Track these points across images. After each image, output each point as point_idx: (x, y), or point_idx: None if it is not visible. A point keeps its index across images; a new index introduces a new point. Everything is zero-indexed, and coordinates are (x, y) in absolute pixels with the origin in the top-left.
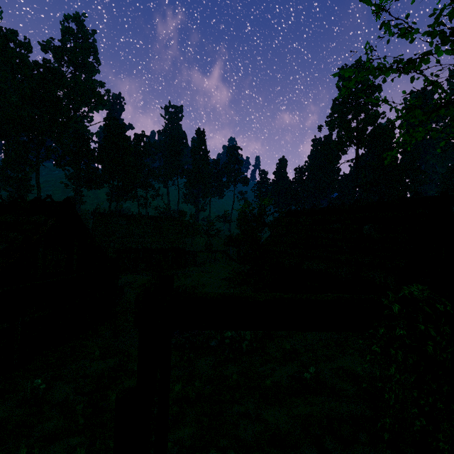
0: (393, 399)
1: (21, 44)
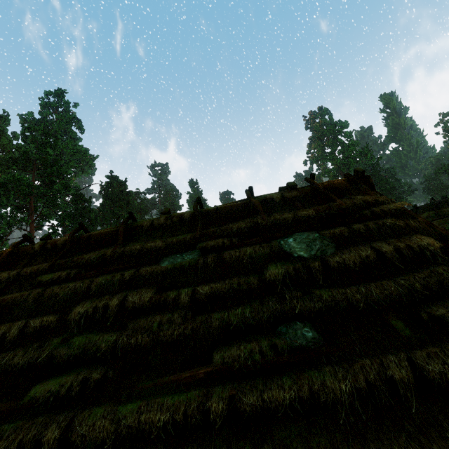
0: None
1: None
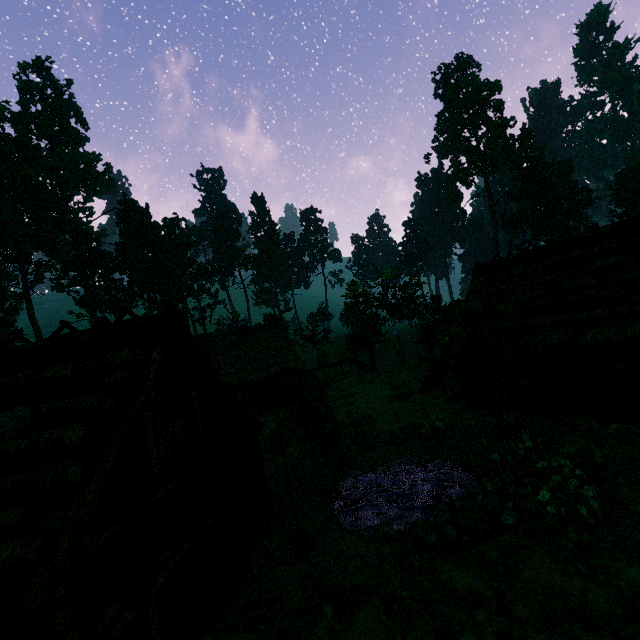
0: None
1: None
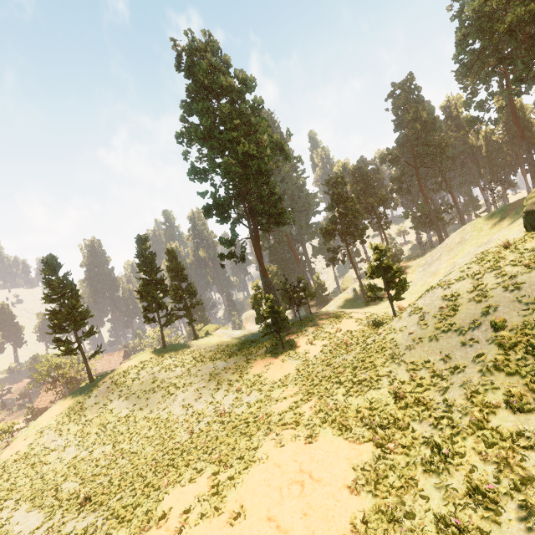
0: None
1: None
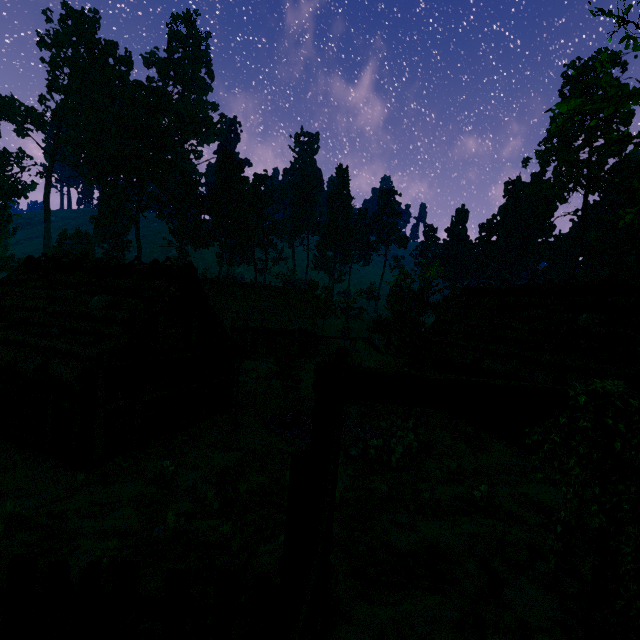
0: (571, 493)
1: (122, 59)
